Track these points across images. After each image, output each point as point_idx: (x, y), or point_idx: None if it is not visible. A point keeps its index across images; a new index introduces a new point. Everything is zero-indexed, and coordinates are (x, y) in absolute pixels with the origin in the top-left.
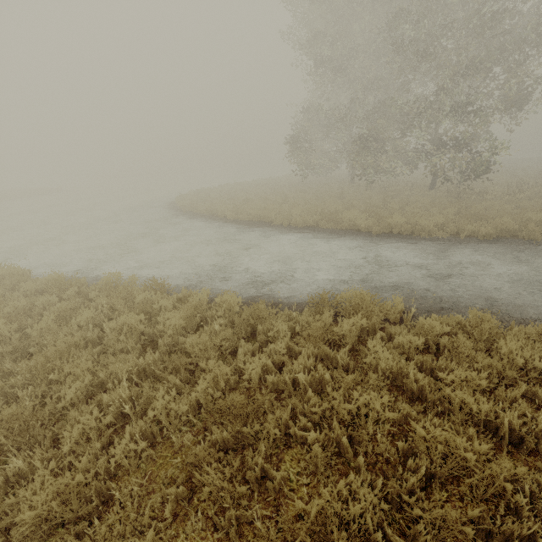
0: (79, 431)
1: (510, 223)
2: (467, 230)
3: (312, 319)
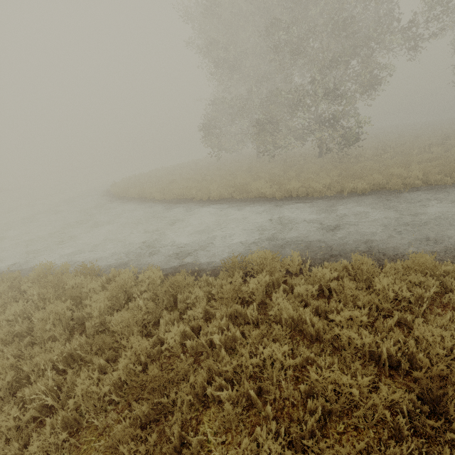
0: None
1: (379, 179)
2: (348, 188)
3: (225, 282)
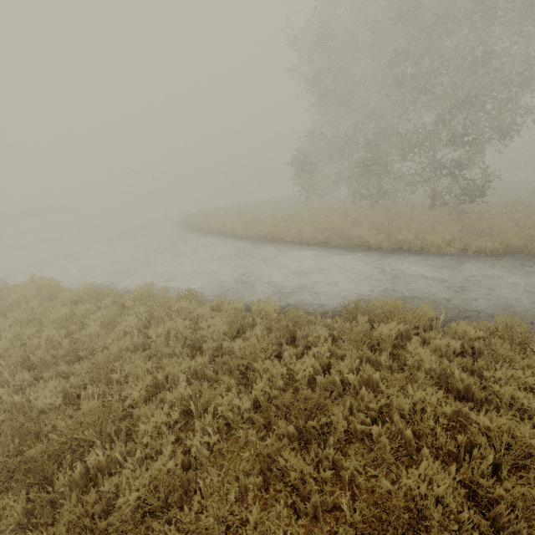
0: (153, 425)
1: (515, 240)
2: (474, 246)
3: (348, 325)
